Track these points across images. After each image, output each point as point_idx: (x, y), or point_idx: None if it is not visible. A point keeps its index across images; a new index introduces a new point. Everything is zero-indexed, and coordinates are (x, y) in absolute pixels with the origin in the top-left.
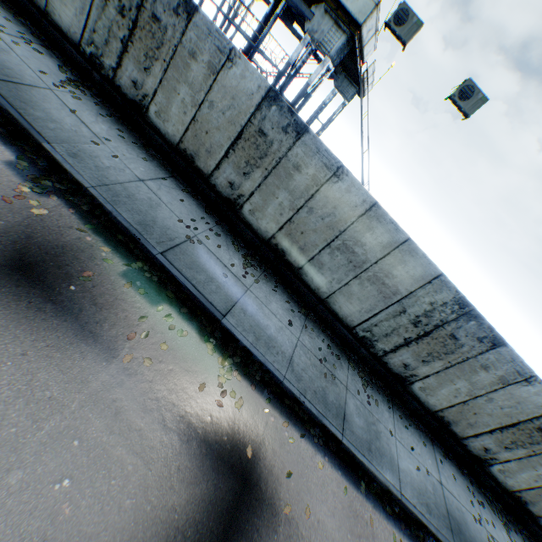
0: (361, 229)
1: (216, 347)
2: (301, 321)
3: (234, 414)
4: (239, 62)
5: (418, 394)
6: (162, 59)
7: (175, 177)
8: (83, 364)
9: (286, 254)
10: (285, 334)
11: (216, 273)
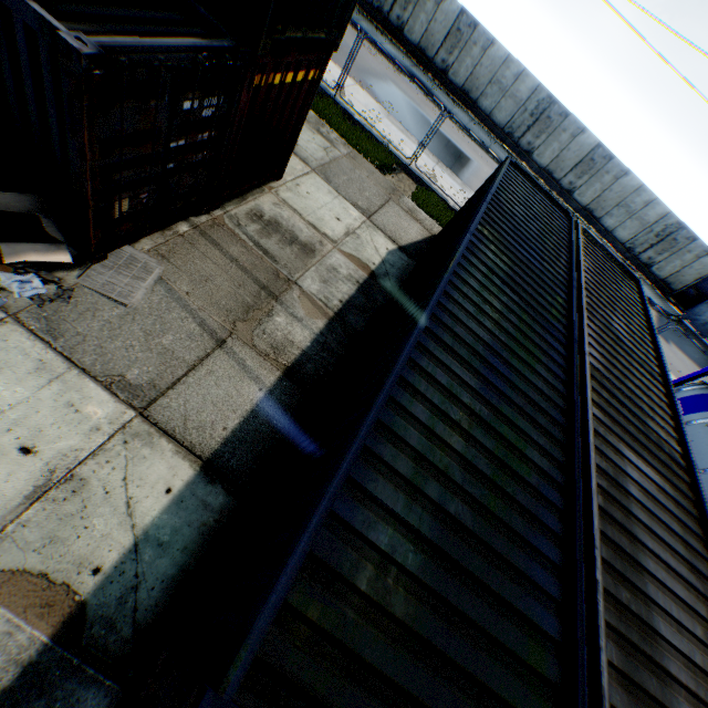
0: None
1: None
2: None
3: None
4: None
5: (408, 38)
6: None
7: None
8: None
9: None
10: None
11: None
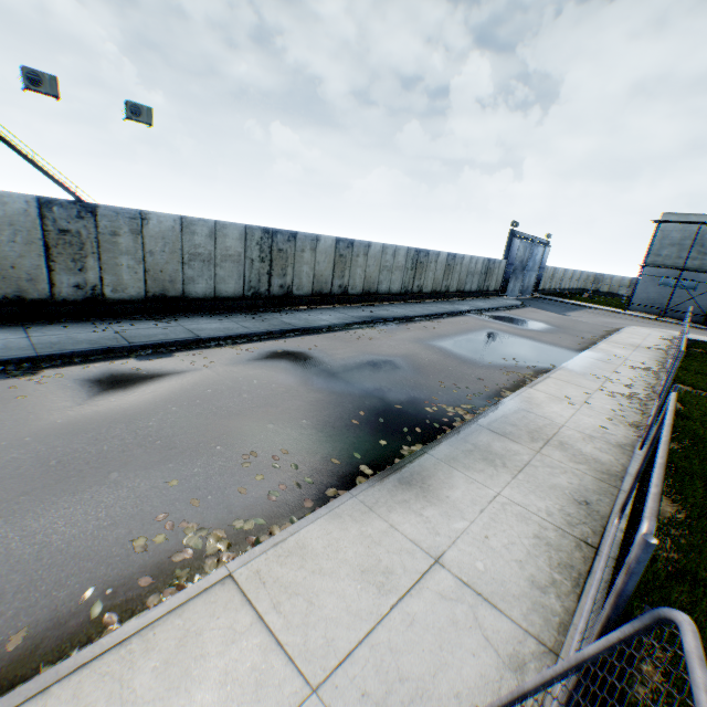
0: (190, 238)
1: (218, 347)
2: (221, 317)
3: (260, 350)
4: None
5: (299, 294)
6: None
7: (25, 324)
8: (201, 375)
9: (167, 294)
10: (227, 324)
11: (161, 332)
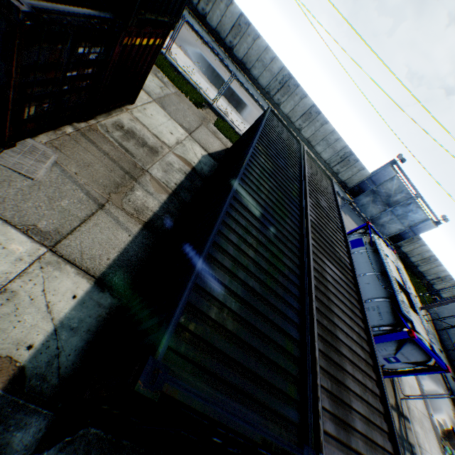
0: None
1: None
2: None
3: None
4: None
5: (209, 23)
6: None
7: None
8: None
9: None
10: None
11: None
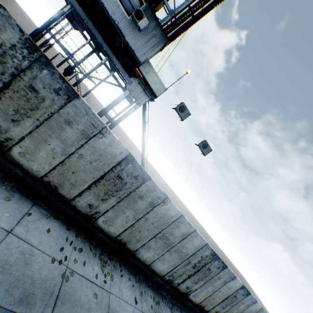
0: (173, 227)
1: None
2: (138, 289)
3: None
4: (108, 135)
5: (192, 298)
6: (35, 117)
7: (37, 203)
8: None
9: (127, 244)
10: None
11: (90, 299)
